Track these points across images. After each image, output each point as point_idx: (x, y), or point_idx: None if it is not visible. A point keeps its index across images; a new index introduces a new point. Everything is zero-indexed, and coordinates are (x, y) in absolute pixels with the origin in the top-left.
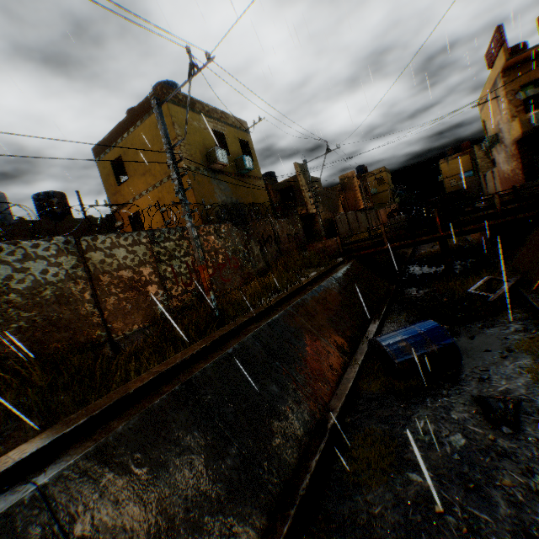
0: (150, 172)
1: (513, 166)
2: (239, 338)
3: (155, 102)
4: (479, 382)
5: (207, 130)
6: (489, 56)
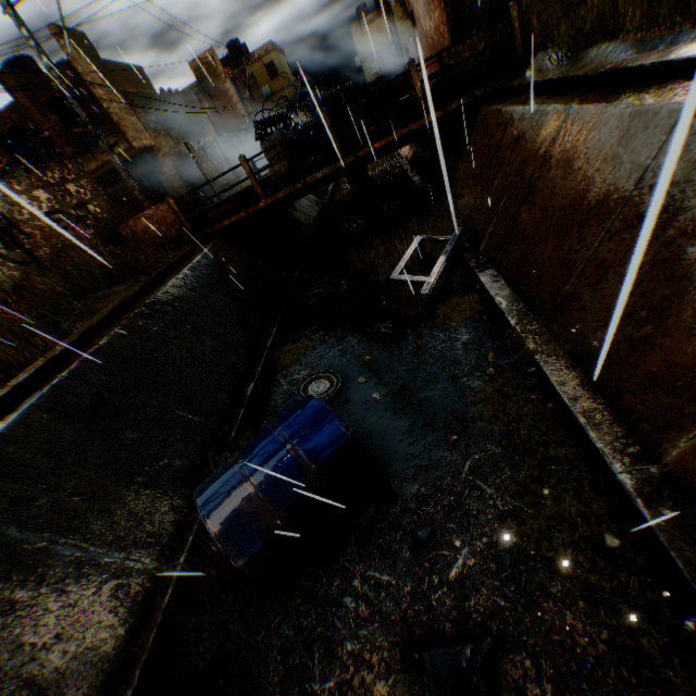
0: None
1: (438, 21)
2: None
3: None
4: (417, 549)
5: None
6: None
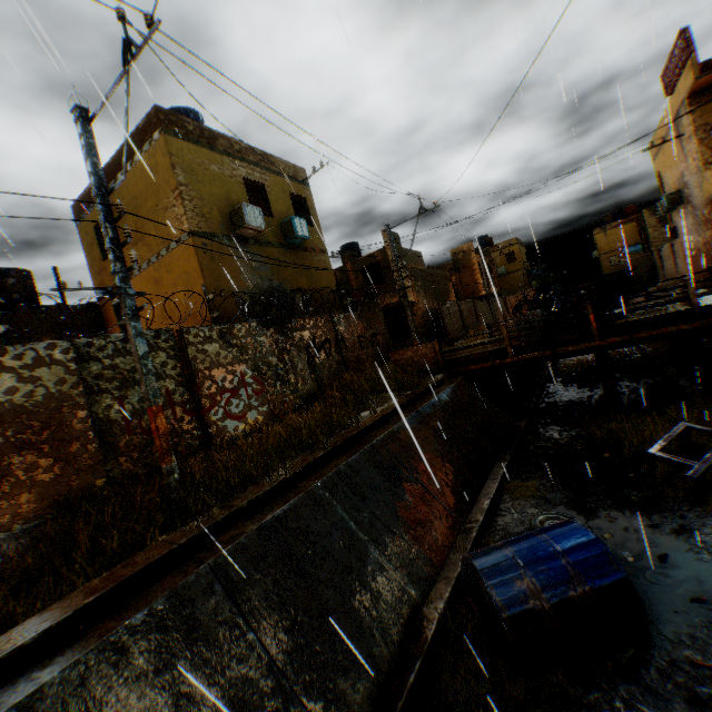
0: (144, 240)
1: (707, 237)
2: (181, 574)
3: (78, 114)
4: (692, 704)
5: (235, 179)
6: (668, 77)
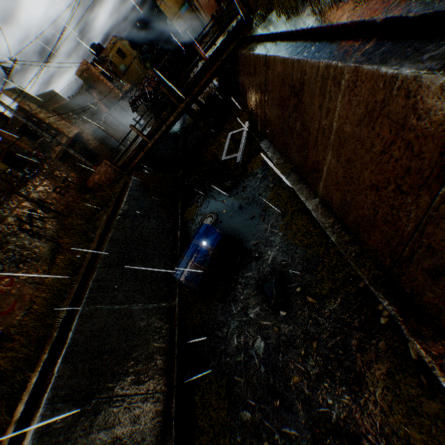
0: None
1: None
2: (34, 421)
3: None
4: (257, 261)
5: None
6: None
